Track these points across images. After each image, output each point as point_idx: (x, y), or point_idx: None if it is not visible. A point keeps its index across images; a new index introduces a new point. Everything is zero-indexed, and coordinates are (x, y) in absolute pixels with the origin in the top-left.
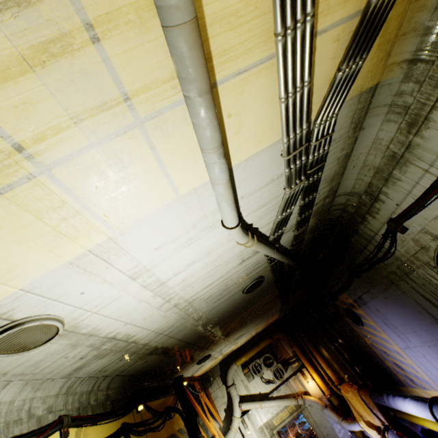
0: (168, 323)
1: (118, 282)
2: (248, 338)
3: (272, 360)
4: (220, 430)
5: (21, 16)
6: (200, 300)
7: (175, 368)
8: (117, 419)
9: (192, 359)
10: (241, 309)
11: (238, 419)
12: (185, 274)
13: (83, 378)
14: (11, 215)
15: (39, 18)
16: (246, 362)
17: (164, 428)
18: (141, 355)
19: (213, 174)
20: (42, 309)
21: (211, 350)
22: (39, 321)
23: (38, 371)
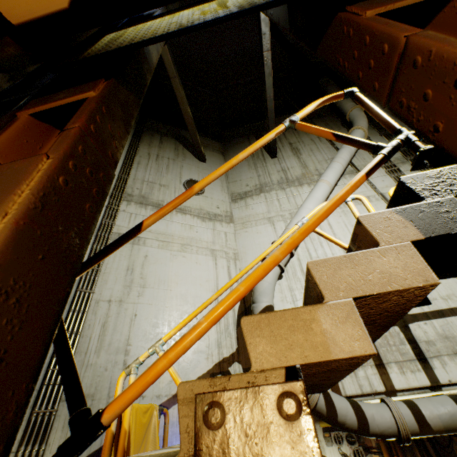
0: None
1: None
2: None
3: (354, 439)
4: None
5: None
6: None
7: None
8: None
9: None
10: None
11: None
12: None
13: None
14: None
15: None
16: (328, 427)
17: None
18: None
19: None
20: None
21: None
22: None
23: None
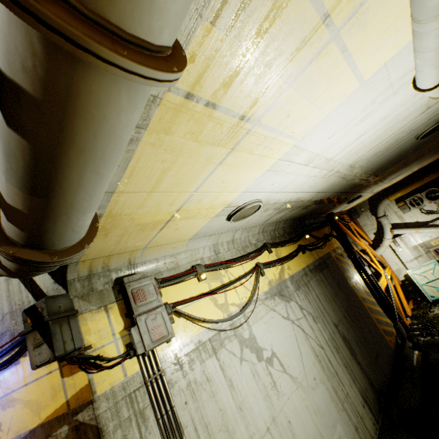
0: (328, 184)
1: (295, 171)
2: (407, 175)
3: None
4: (369, 247)
5: (245, 16)
6: (361, 161)
7: (327, 209)
8: (294, 243)
9: (343, 202)
10: (406, 154)
11: (389, 240)
12: (352, 146)
13: (269, 224)
14: (237, 158)
15: (257, 5)
16: (401, 197)
17: (325, 246)
18: (304, 207)
19: (425, 43)
20: (251, 198)
21: (362, 193)
22: (251, 205)
23: (248, 224)
